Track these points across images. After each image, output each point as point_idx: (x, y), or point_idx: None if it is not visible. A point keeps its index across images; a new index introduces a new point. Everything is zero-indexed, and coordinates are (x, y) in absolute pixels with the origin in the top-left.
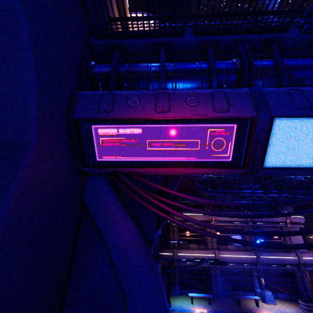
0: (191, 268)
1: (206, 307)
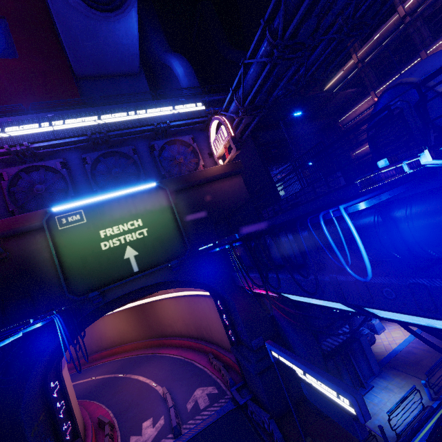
0: None
1: None
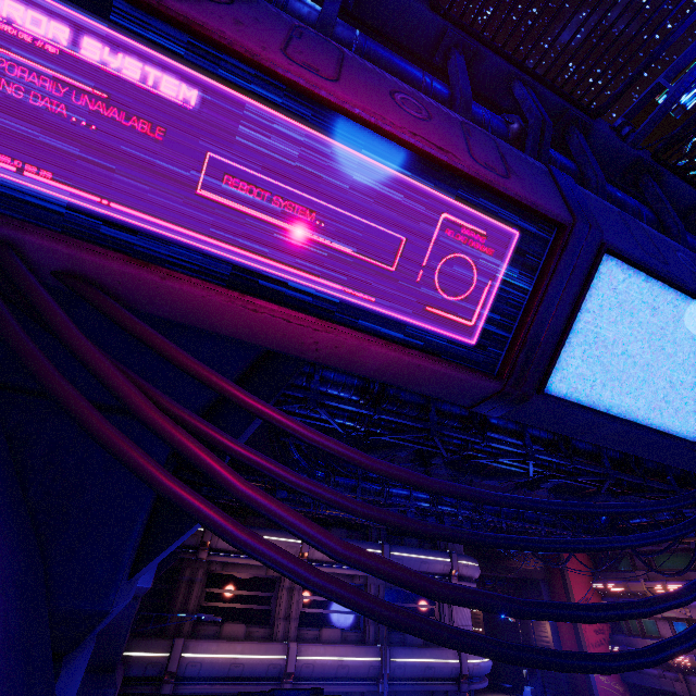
0: None
1: None
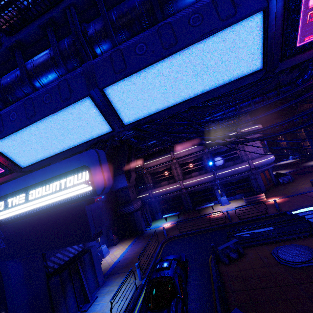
0: (167, 198)
1: (174, 221)
